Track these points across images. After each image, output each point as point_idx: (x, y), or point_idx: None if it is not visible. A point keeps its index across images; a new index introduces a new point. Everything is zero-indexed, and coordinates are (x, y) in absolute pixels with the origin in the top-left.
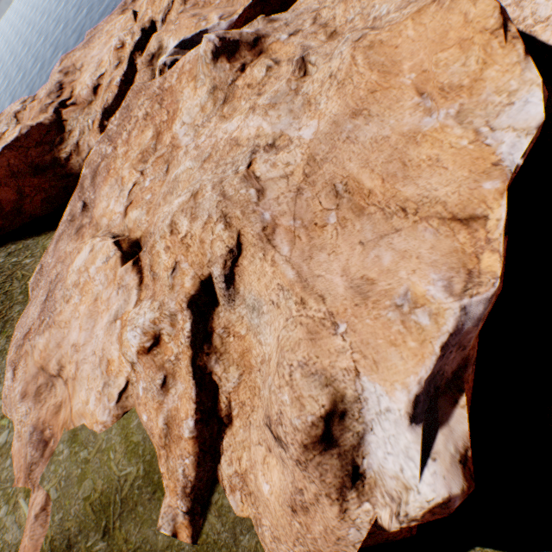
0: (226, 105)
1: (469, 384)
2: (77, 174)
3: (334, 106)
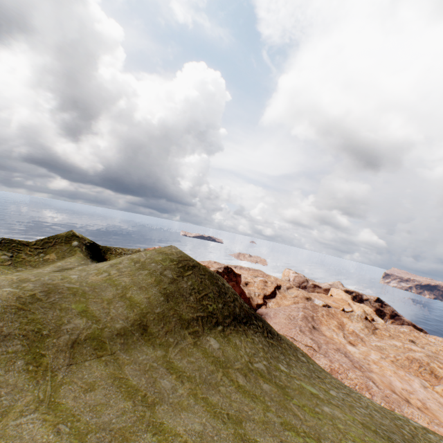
0: (374, 334)
1: None
2: (253, 307)
3: None
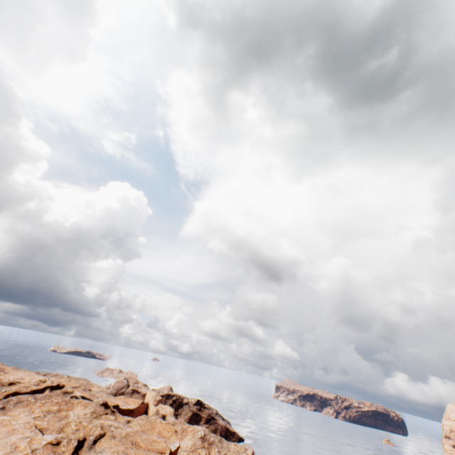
0: (95, 418)
1: None
2: None
3: (138, 428)
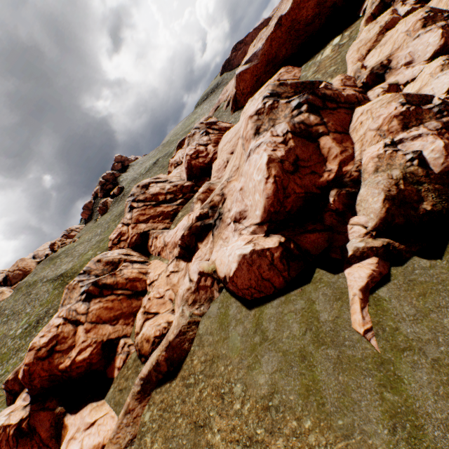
0: None
1: (256, 65)
2: None
3: None
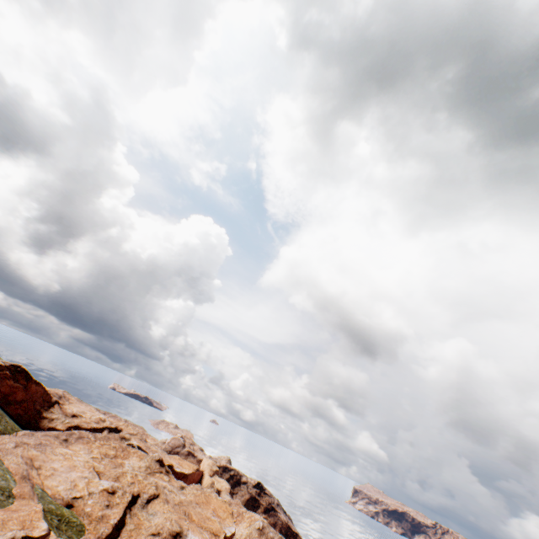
0: (149, 474)
1: None
2: (40, 425)
3: (192, 498)
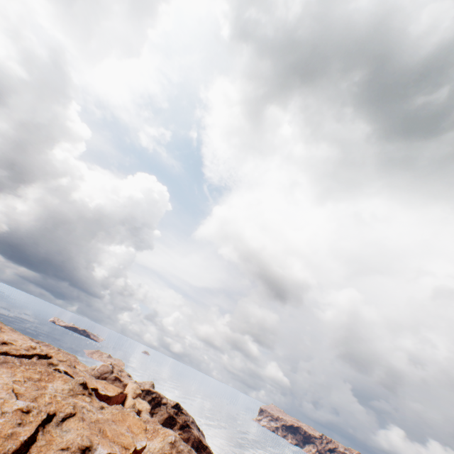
0: (72, 396)
1: None
2: None
3: (109, 416)
